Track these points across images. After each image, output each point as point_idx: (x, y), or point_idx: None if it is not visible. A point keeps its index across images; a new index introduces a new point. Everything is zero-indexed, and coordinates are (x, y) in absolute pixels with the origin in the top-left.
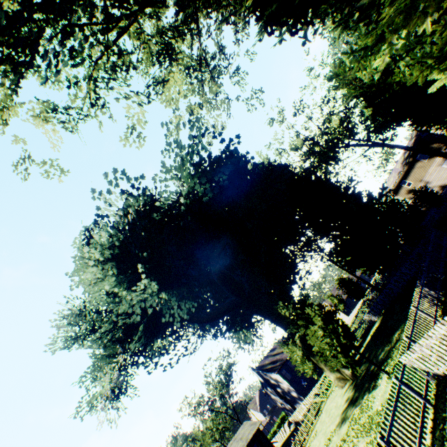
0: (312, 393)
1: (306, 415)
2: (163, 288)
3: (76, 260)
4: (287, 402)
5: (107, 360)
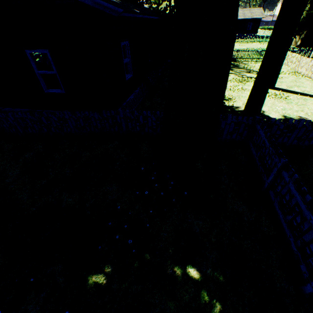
0: None
1: None
2: None
3: None
4: None
5: None
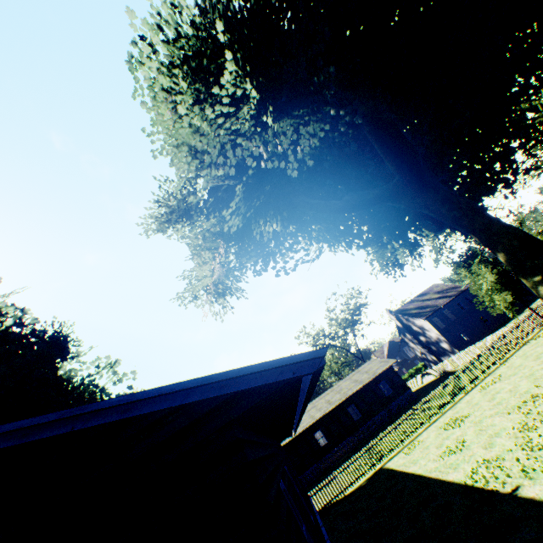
0: (485, 341)
1: (478, 359)
2: (268, 108)
3: (133, 68)
4: (431, 353)
5: (205, 249)
